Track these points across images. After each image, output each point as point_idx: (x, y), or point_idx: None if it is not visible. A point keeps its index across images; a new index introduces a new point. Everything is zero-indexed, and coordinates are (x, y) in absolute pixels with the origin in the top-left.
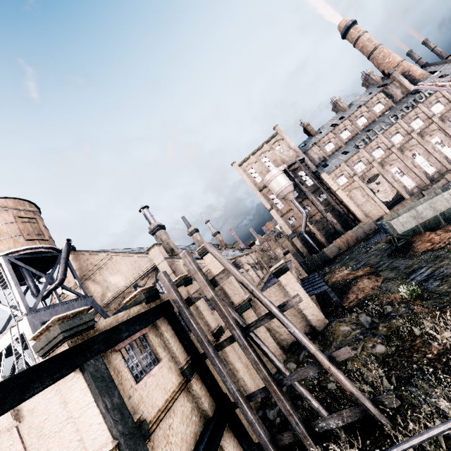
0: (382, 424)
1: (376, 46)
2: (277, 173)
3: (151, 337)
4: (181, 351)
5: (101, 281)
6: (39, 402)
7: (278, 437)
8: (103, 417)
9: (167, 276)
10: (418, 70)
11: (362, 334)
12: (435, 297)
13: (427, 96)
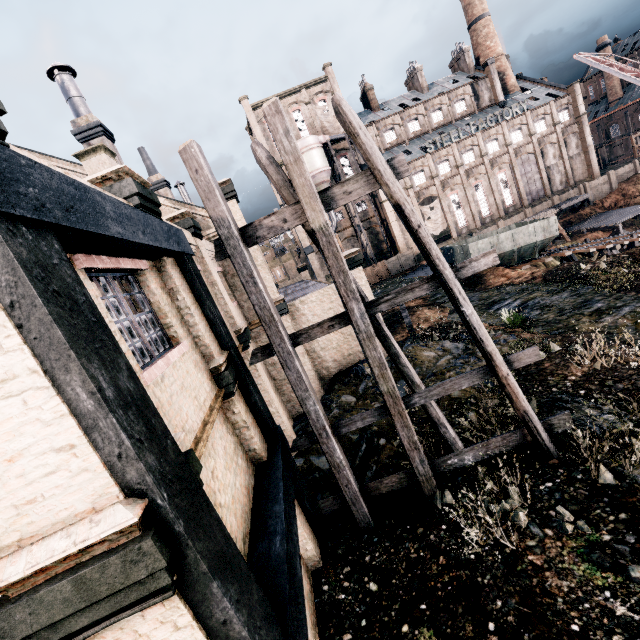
0: (549, 452)
1: (484, 14)
2: (315, 145)
3: (155, 288)
4: (211, 338)
5: None
6: None
7: (372, 486)
8: (85, 428)
9: (205, 159)
10: (513, 79)
11: (463, 358)
12: (541, 324)
13: (514, 115)
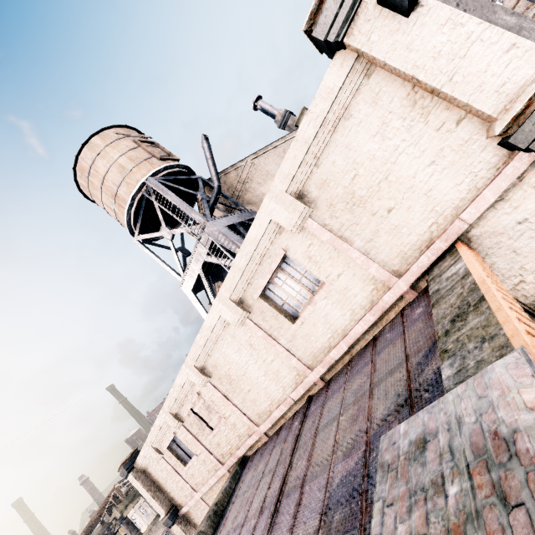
0: None
1: None
2: None
3: None
4: None
5: (252, 199)
6: (334, 163)
7: None
8: (516, 33)
9: None
10: None
11: None
12: None
13: None
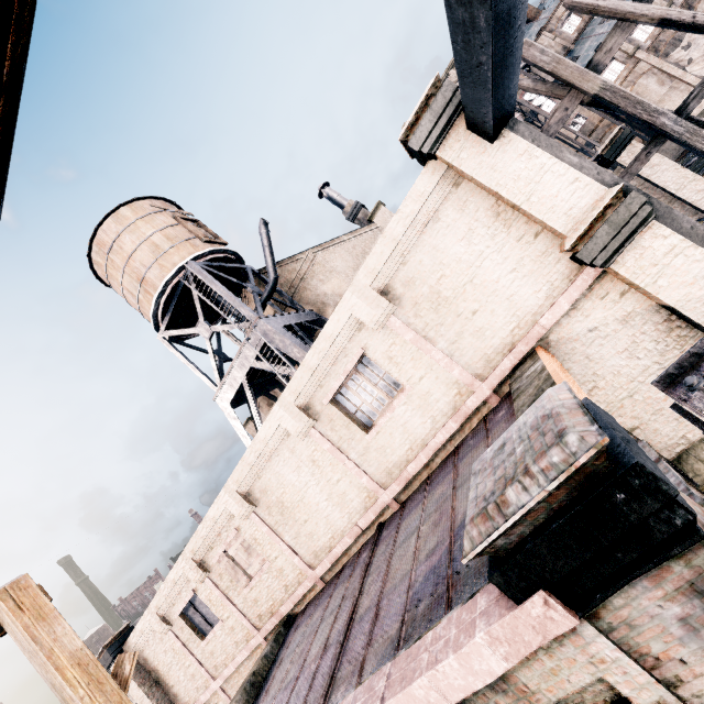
0: None
1: None
2: None
3: None
4: None
5: (311, 298)
6: (421, 262)
7: None
8: (578, 170)
9: None
10: None
11: None
12: None
13: None
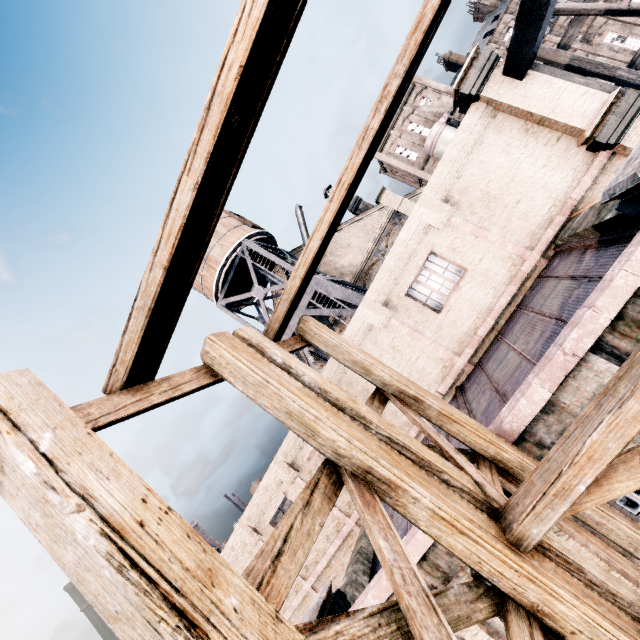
0: None
1: None
2: (441, 128)
3: None
4: None
5: (331, 271)
6: (472, 174)
7: None
8: (586, 86)
9: None
10: None
11: None
12: None
13: None
